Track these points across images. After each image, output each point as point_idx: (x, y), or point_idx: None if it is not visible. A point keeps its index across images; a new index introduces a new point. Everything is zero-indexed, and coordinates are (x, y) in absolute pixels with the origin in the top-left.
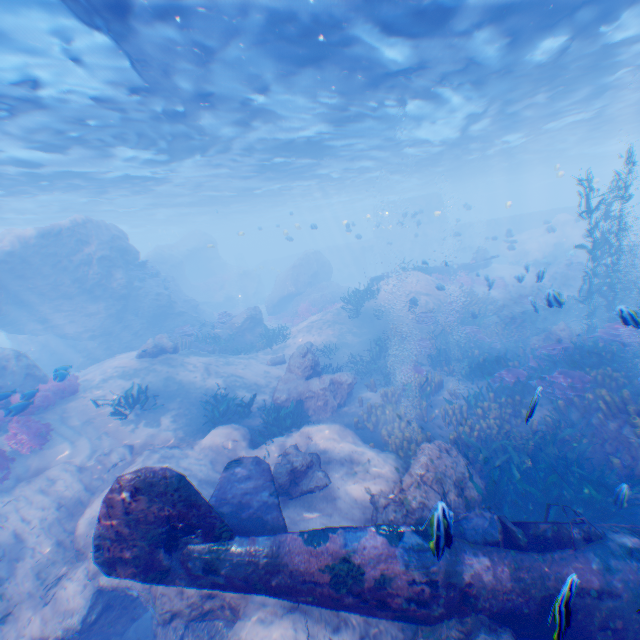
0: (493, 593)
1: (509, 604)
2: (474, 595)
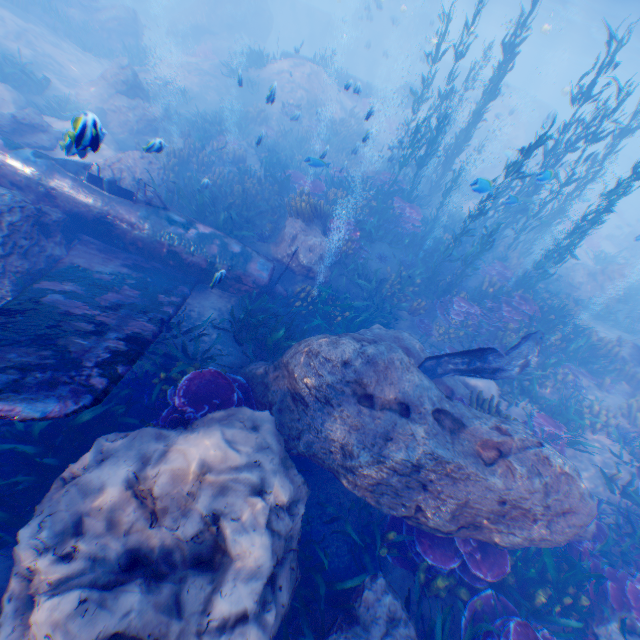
0: (69, 201)
1: (78, 211)
2: (57, 198)
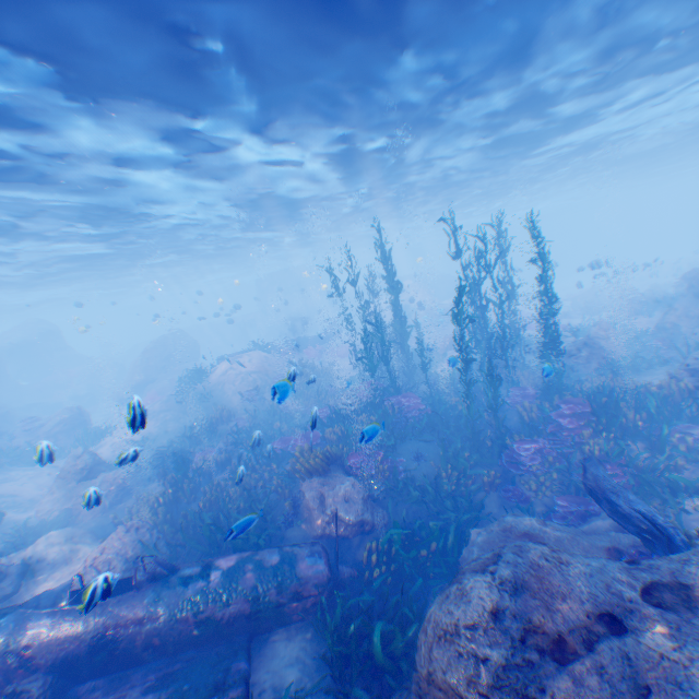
0: (51, 647)
1: (65, 653)
2: (33, 655)
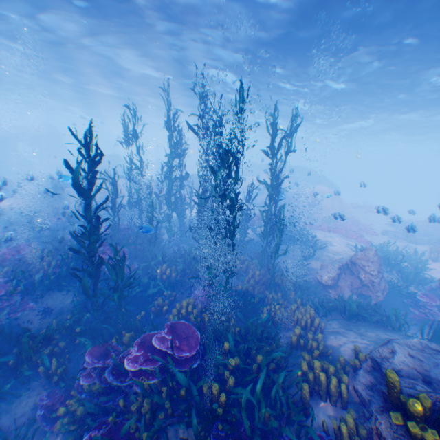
0: None
1: None
2: None
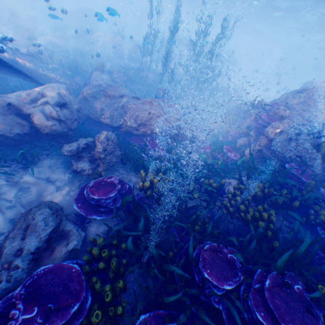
0: (2, 55)
1: (5, 58)
2: None
